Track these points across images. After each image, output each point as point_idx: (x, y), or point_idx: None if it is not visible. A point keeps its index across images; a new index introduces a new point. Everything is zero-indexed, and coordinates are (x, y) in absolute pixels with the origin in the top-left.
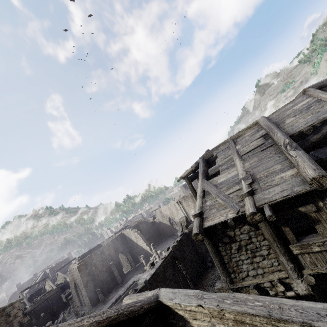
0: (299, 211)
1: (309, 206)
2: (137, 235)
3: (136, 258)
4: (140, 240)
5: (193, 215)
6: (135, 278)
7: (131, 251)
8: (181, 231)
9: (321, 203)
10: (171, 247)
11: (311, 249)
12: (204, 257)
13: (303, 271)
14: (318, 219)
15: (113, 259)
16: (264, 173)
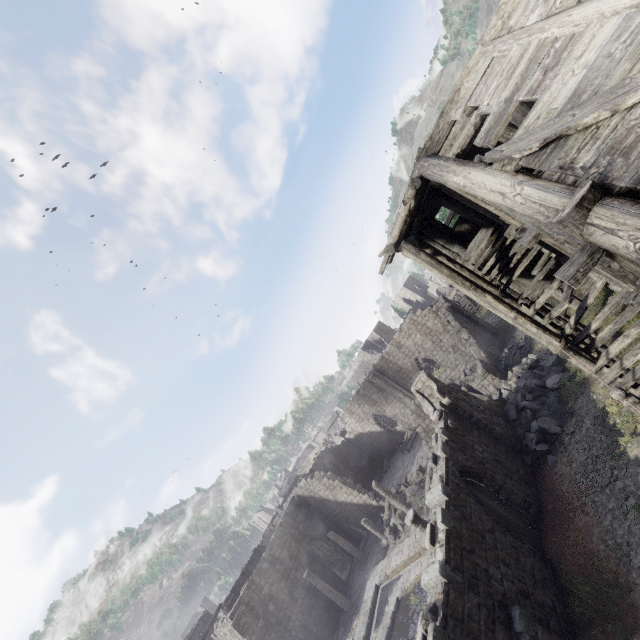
0: None
1: None
2: (330, 483)
3: (351, 533)
4: (341, 491)
5: (575, 207)
6: (375, 579)
7: (333, 524)
8: (433, 409)
9: None
10: (440, 451)
11: None
12: (516, 439)
13: None
14: None
15: (304, 562)
16: None
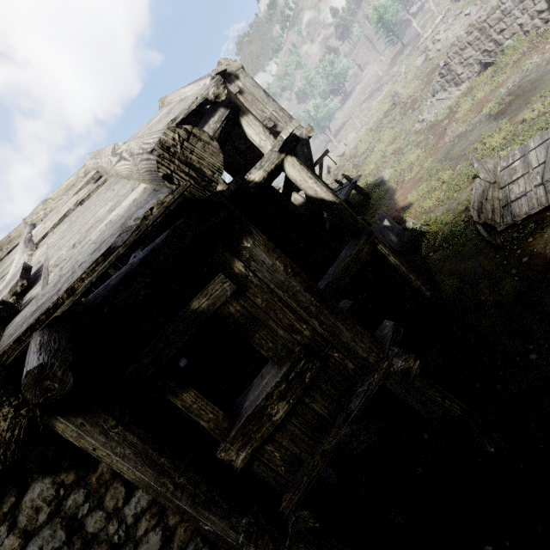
0: (196, 312)
1: (216, 284)
2: None
3: None
4: None
5: None
6: None
7: None
8: None
9: (239, 262)
10: None
11: (271, 420)
12: None
13: (281, 510)
14: (250, 317)
15: None
16: (70, 243)
